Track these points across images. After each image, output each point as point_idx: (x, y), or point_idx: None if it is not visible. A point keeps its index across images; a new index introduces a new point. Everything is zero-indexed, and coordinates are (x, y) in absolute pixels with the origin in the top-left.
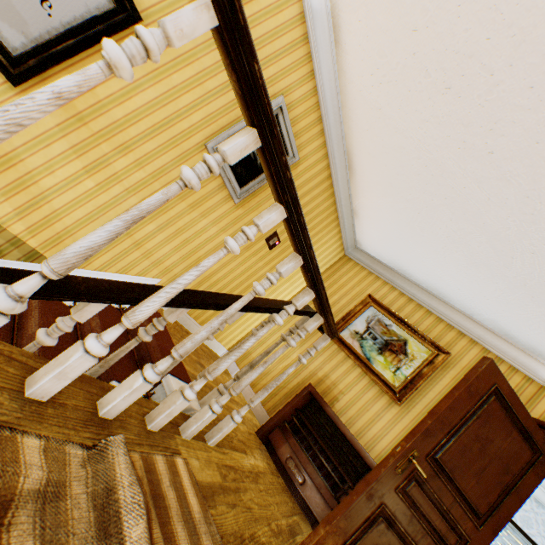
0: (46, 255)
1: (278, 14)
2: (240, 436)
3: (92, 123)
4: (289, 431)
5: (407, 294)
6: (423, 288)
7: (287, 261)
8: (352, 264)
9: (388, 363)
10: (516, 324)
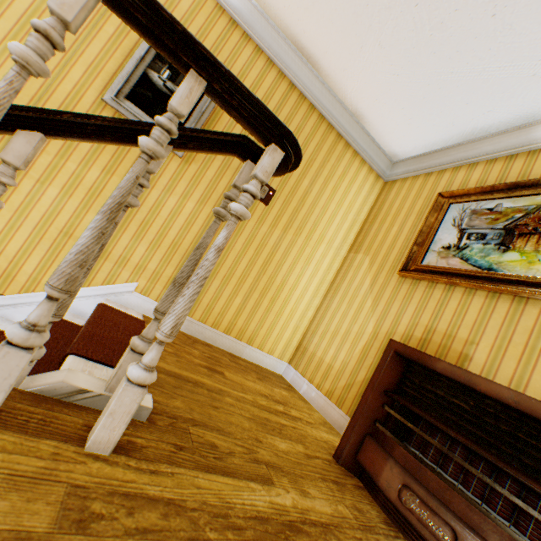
0: None
1: None
2: (266, 455)
3: None
4: (387, 436)
5: (499, 153)
6: (521, 126)
7: None
8: (399, 183)
9: (531, 254)
10: None
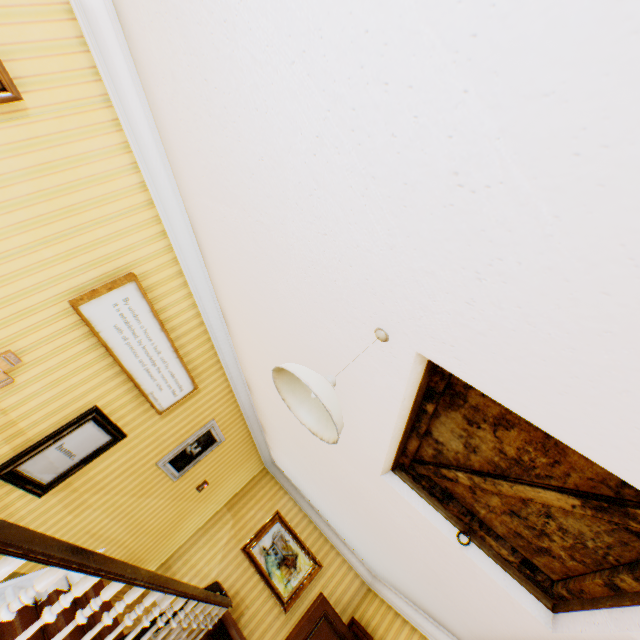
0: (22, 571)
1: (213, 391)
2: None
3: (82, 488)
4: None
5: (304, 510)
6: (314, 507)
7: (200, 605)
8: (270, 477)
9: (283, 576)
10: (356, 546)
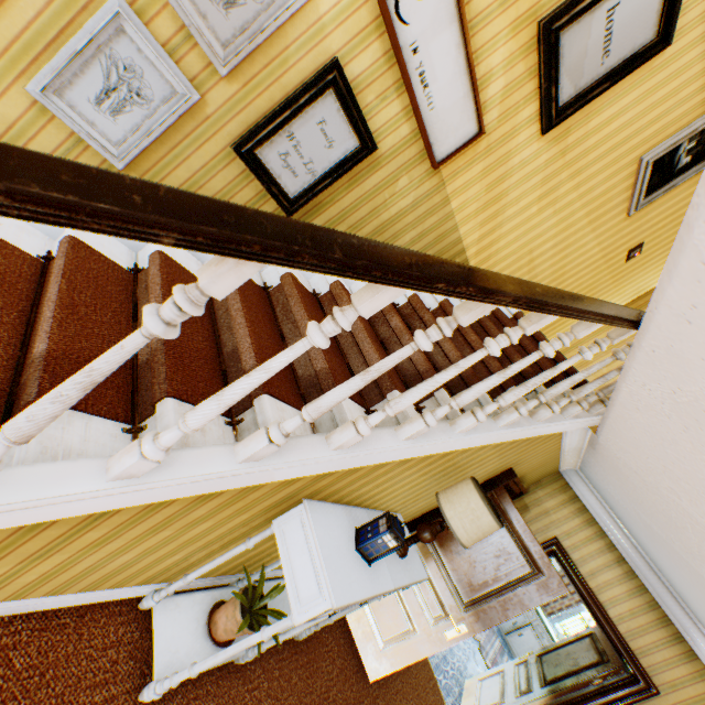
0: None
1: None
2: None
3: (568, 154)
4: None
5: None
6: None
7: None
8: None
9: None
10: None
